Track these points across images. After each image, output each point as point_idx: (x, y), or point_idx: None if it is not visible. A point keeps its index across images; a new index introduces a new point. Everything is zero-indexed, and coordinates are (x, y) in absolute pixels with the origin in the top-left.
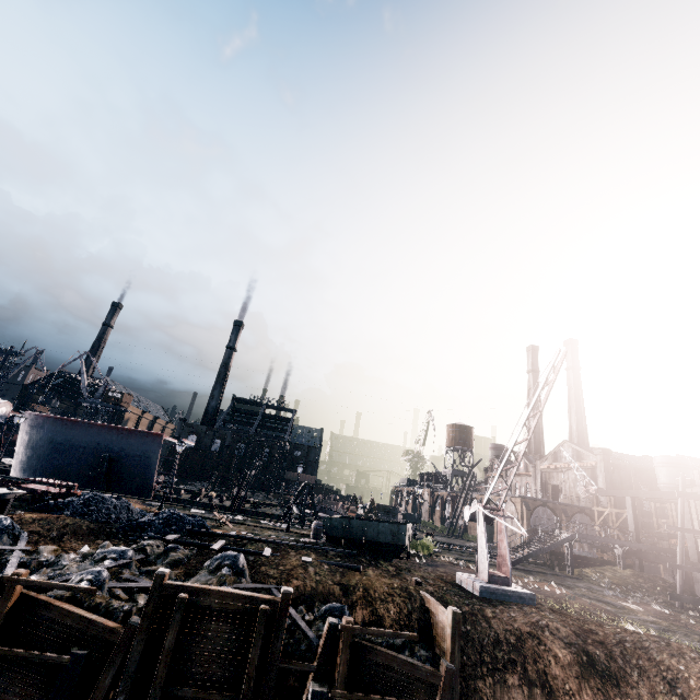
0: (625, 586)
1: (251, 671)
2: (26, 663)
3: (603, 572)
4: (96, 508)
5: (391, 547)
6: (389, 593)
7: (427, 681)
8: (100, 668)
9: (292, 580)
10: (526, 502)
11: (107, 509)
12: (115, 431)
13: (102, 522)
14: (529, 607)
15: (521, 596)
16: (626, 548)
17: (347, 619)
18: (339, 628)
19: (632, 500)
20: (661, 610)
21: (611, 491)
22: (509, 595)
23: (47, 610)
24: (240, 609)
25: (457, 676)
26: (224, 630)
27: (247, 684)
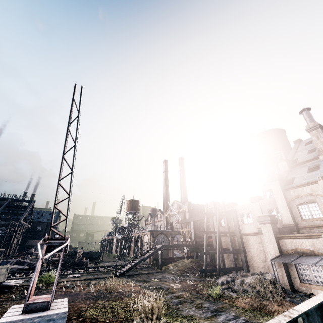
0: (184, 270)
1: None
2: None
3: (177, 264)
4: None
5: None
6: None
7: None
8: None
9: None
10: (153, 233)
11: None
12: None
13: None
14: None
15: (50, 319)
16: (188, 248)
17: None
18: None
19: (193, 222)
20: (190, 283)
21: (186, 220)
22: (35, 322)
23: None
24: None
25: None
26: None
27: None
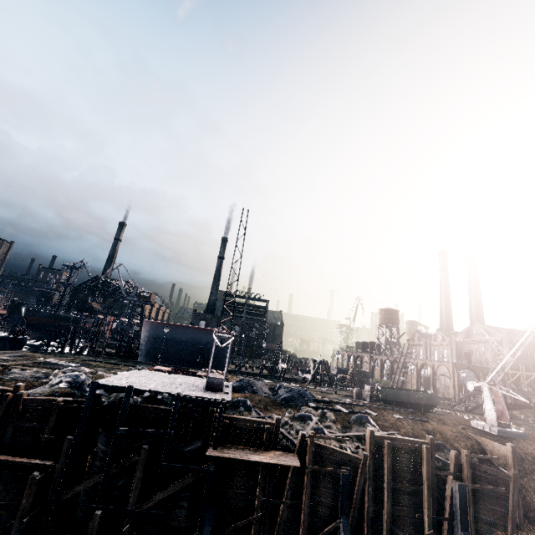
0: None
1: (428, 475)
2: (323, 473)
3: (525, 413)
4: (256, 388)
5: (427, 406)
6: (455, 434)
7: (504, 479)
8: (355, 475)
9: (400, 428)
10: (456, 366)
11: (260, 388)
12: (203, 331)
13: (265, 396)
14: (527, 440)
15: (519, 434)
16: None
17: (465, 451)
18: (464, 455)
19: None
20: None
21: (524, 361)
22: (513, 434)
23: (326, 449)
24: (412, 447)
25: (518, 476)
26: (406, 457)
27: (428, 481)
